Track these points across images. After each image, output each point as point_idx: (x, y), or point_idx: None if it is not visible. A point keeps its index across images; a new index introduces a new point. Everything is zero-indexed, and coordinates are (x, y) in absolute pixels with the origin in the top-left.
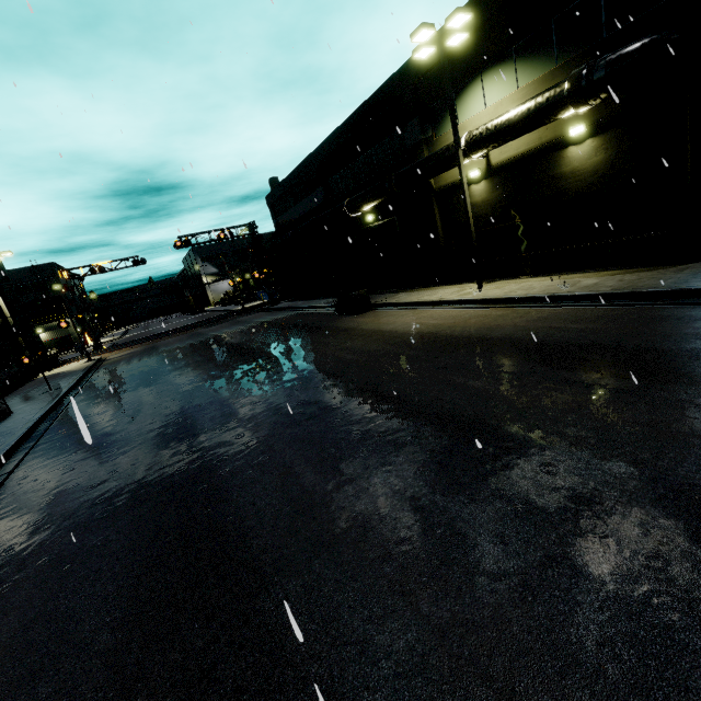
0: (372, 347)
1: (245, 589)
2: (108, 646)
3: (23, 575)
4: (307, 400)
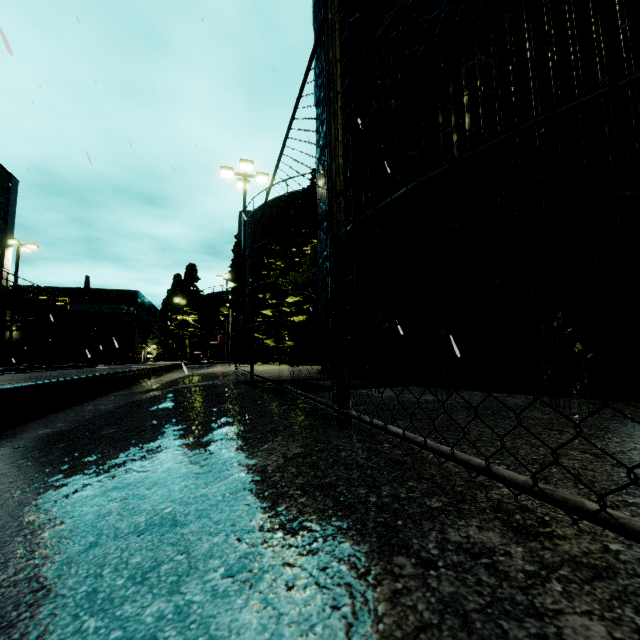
0: None
1: None
2: None
3: None
4: None
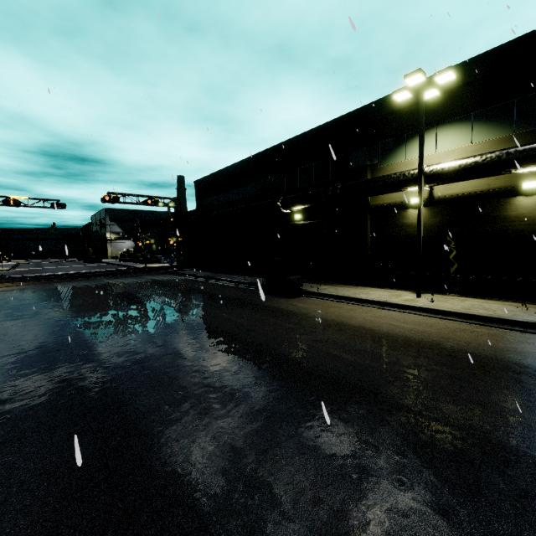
0: (368, 347)
1: None
2: None
3: None
4: (373, 442)
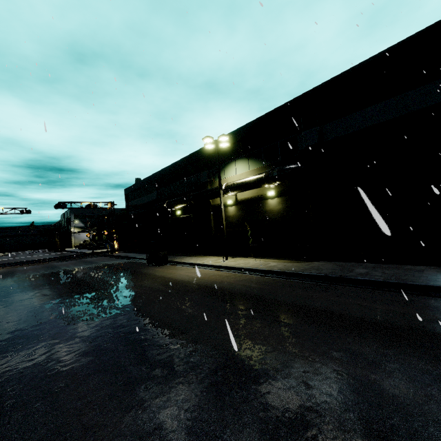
0: (153, 286)
1: None
2: None
3: None
4: (95, 313)
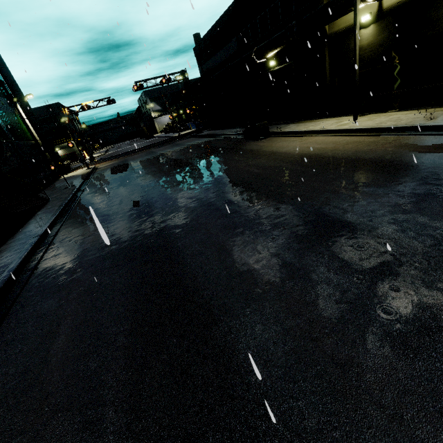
0: (273, 164)
1: (203, 322)
2: (124, 345)
3: (71, 297)
4: (229, 200)
